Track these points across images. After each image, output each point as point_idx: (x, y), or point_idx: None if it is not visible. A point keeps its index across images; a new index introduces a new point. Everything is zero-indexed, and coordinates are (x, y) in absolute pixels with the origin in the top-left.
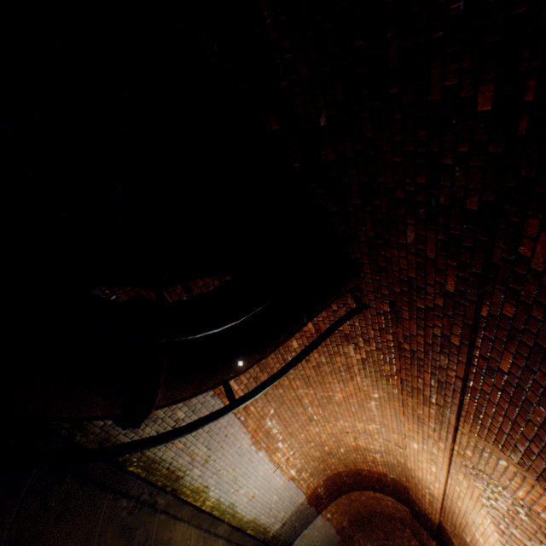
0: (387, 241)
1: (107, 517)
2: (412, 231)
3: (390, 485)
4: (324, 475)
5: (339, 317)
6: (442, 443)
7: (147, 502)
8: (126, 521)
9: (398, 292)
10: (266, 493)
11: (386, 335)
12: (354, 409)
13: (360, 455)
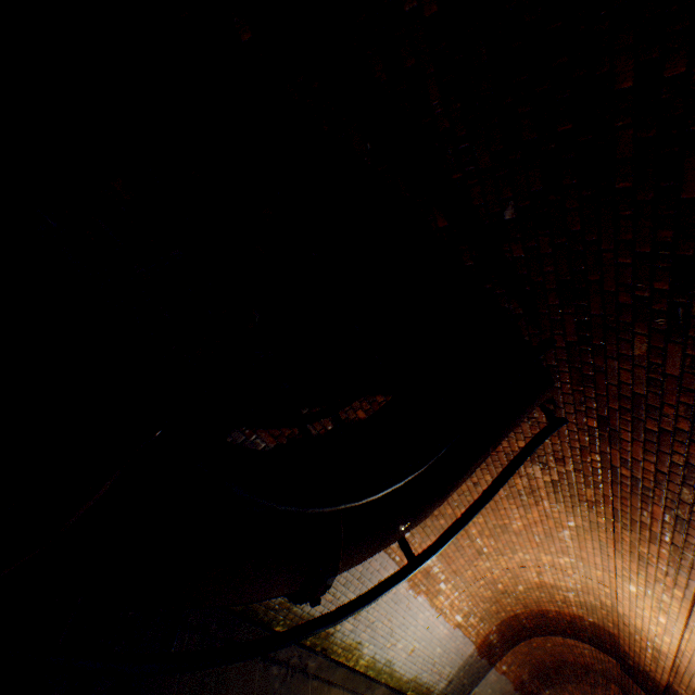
0: (598, 347)
1: (261, 689)
2: (643, 342)
3: (587, 630)
4: (497, 619)
5: (530, 440)
6: (678, 590)
7: (296, 666)
8: (280, 693)
9: (615, 408)
10: (428, 645)
11: (589, 455)
12: (538, 539)
13: (545, 593)
